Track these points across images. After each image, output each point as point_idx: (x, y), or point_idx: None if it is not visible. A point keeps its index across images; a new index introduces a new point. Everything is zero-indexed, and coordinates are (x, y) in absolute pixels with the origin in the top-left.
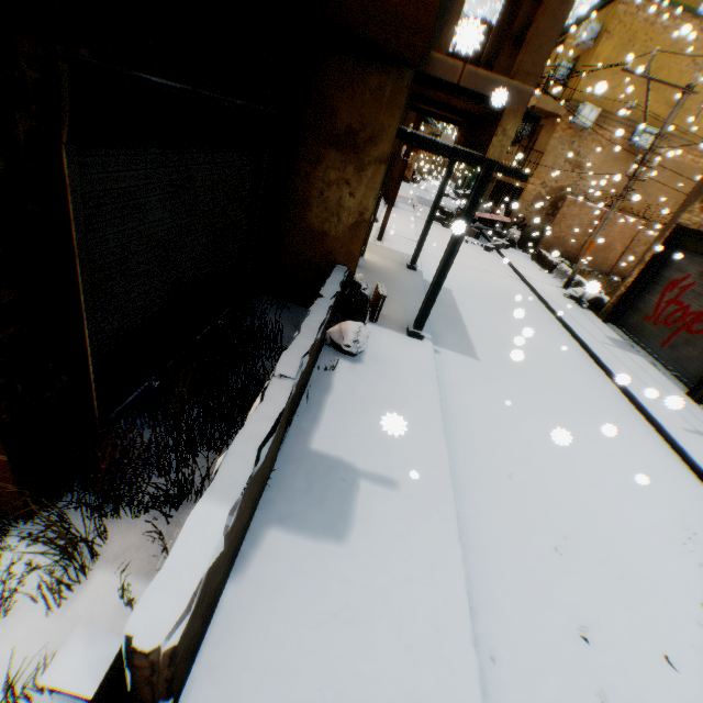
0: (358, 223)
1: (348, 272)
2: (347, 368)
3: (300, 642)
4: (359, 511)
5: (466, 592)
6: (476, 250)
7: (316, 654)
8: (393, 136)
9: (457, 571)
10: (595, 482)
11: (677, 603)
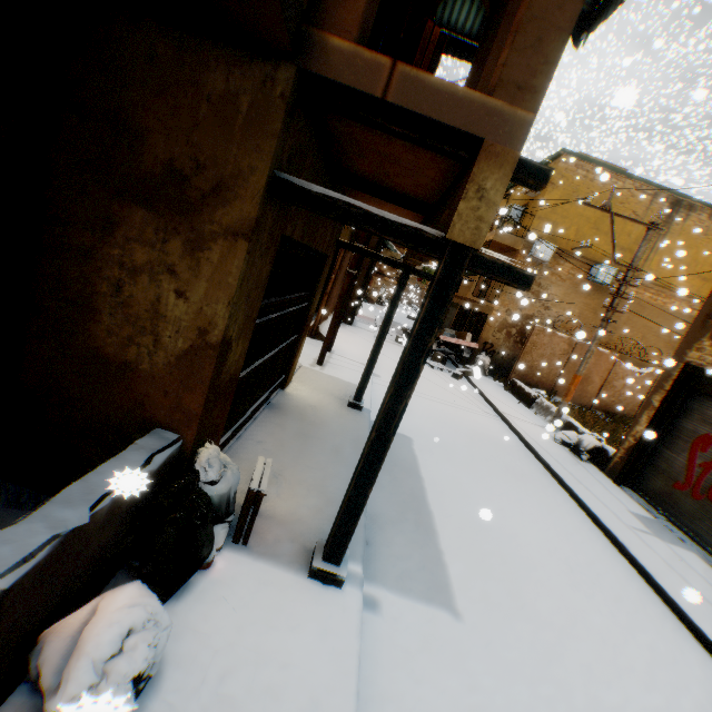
0: (197, 350)
1: (181, 445)
2: None
3: None
4: None
5: None
6: (443, 378)
7: None
8: (260, 187)
9: None
10: None
11: None
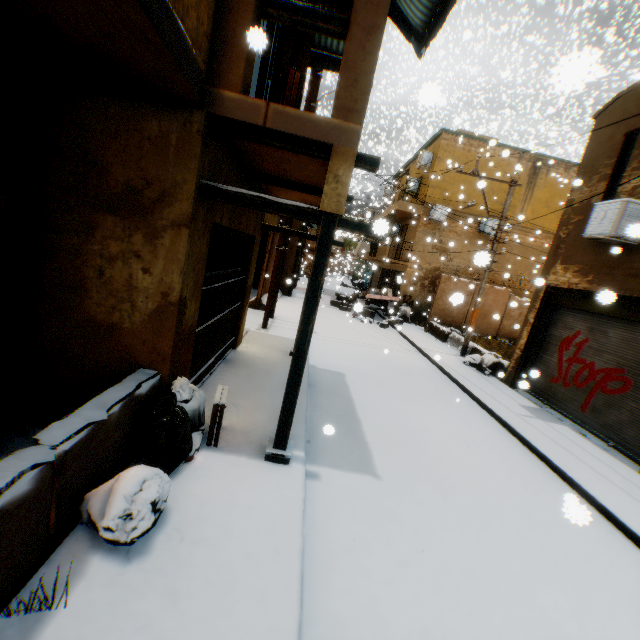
0: (163, 308)
1: (160, 379)
2: (99, 585)
3: None
4: None
5: None
6: (372, 328)
7: None
8: (192, 192)
9: None
10: None
11: None
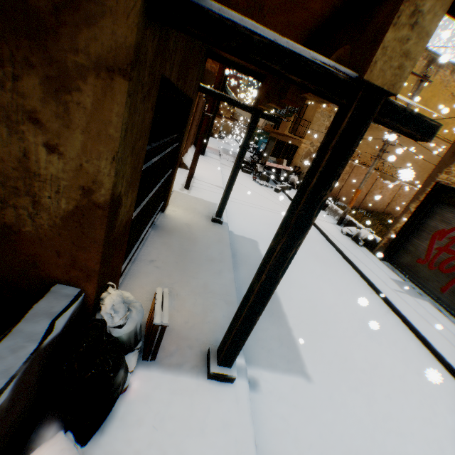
0: (84, 210)
1: (84, 297)
2: None
3: None
4: None
5: None
6: (269, 192)
7: None
8: None
9: None
10: None
11: None
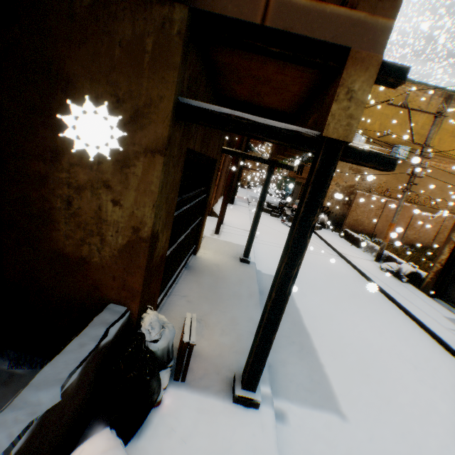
0: (133, 243)
1: (129, 315)
2: None
3: None
4: None
5: None
6: None
7: None
8: (168, 112)
9: None
10: None
11: None
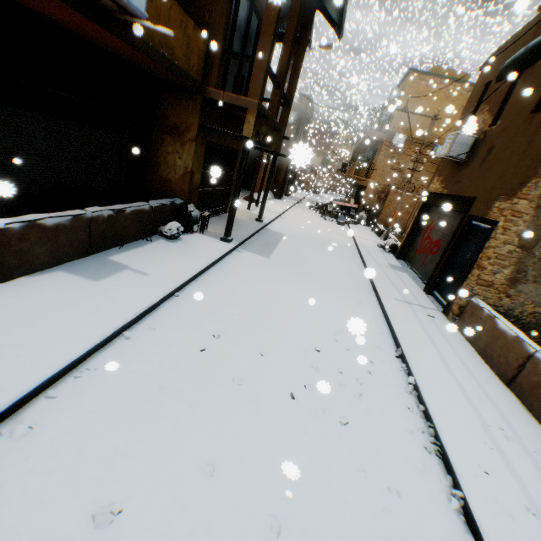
0: (185, 173)
1: (183, 202)
2: (162, 242)
3: (44, 294)
4: (115, 276)
5: (149, 304)
6: (329, 223)
7: (49, 298)
8: (196, 127)
9: (151, 298)
10: (297, 305)
11: (296, 343)
